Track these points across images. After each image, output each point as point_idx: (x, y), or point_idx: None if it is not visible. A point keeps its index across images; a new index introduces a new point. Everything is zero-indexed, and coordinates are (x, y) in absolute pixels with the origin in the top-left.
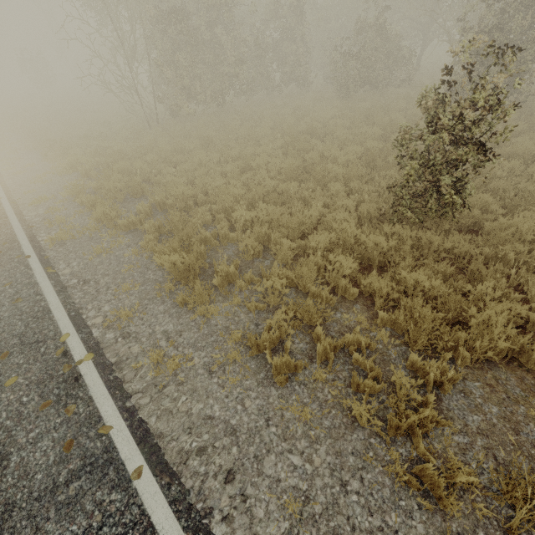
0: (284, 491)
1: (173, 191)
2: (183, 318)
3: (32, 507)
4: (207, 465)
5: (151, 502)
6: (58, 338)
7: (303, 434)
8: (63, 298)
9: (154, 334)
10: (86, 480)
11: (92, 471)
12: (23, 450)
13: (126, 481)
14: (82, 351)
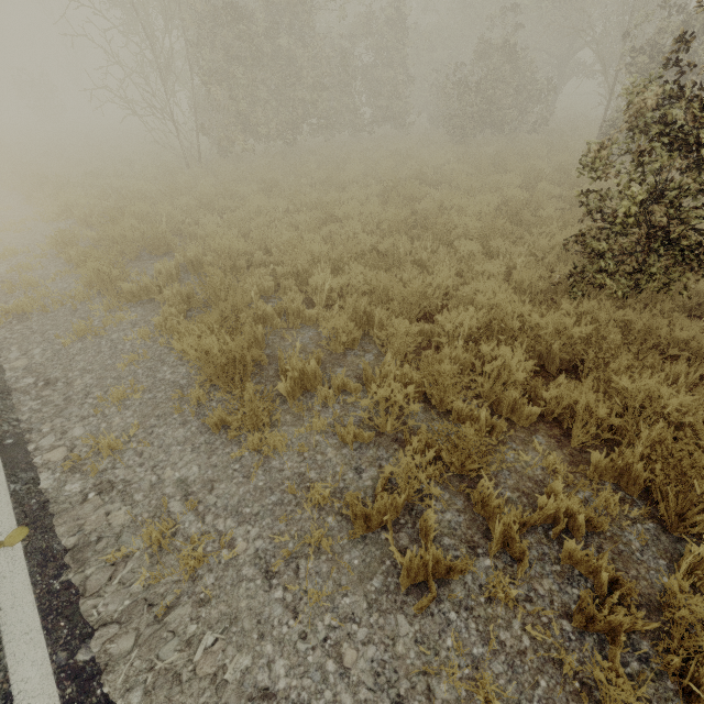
0: None
1: (215, 243)
2: (218, 455)
3: None
4: None
5: None
6: None
7: None
8: None
9: (159, 486)
10: None
11: None
12: None
13: None
14: (6, 522)
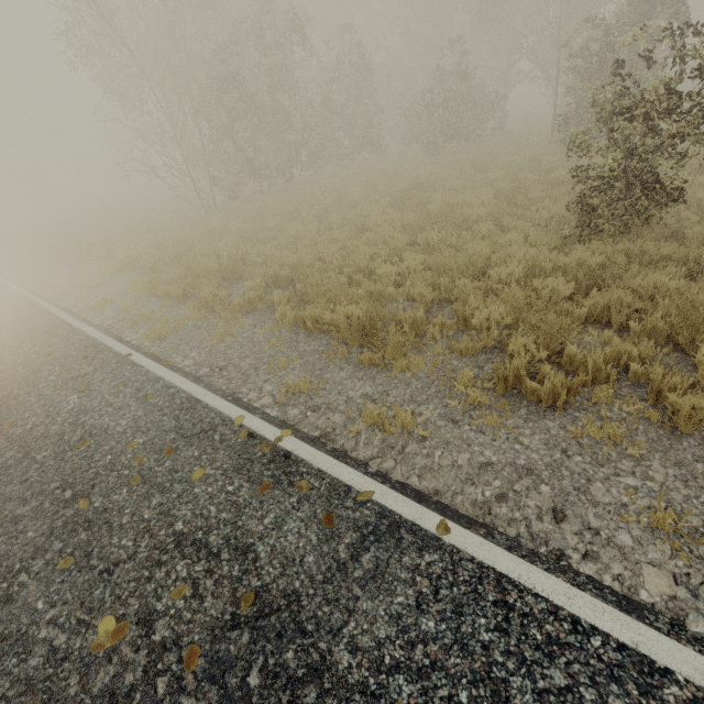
0: (640, 514)
1: (288, 259)
2: (379, 379)
3: (325, 591)
4: (520, 509)
5: (484, 553)
6: (231, 423)
7: (620, 455)
8: (205, 386)
9: (351, 400)
10: (378, 549)
11: (379, 540)
12: (268, 538)
13: (433, 539)
14: (272, 429)
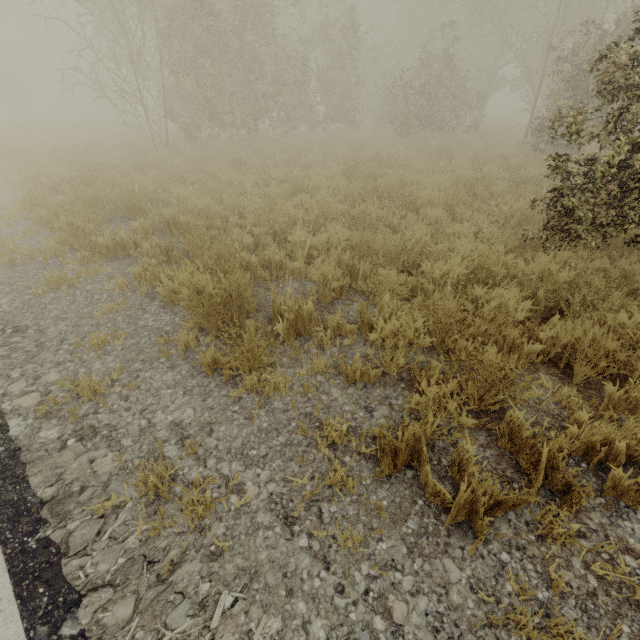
0: None
1: (192, 204)
2: (214, 397)
3: None
4: None
5: None
6: None
7: None
8: None
9: (150, 430)
10: None
11: None
12: None
13: None
14: None
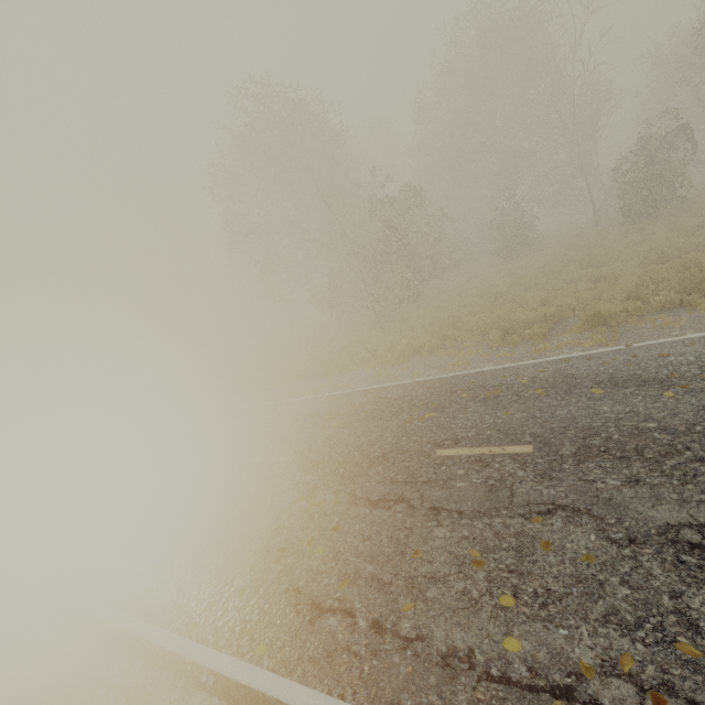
0: None
1: (615, 288)
2: None
3: None
4: None
5: None
6: None
7: None
8: None
9: None
10: None
11: None
12: None
13: None
14: None
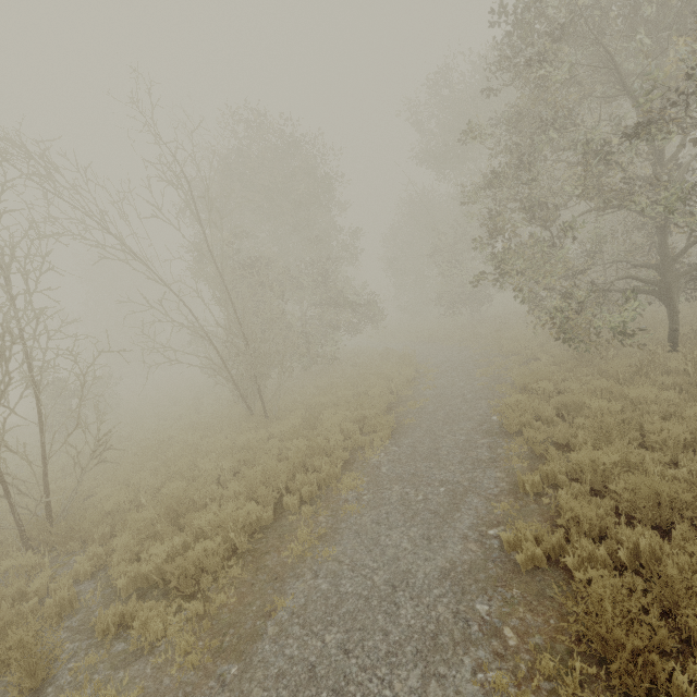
0: None
1: None
2: None
3: None
4: None
5: None
6: None
7: None
8: None
9: None
10: None
11: None
12: None
13: None
14: None
